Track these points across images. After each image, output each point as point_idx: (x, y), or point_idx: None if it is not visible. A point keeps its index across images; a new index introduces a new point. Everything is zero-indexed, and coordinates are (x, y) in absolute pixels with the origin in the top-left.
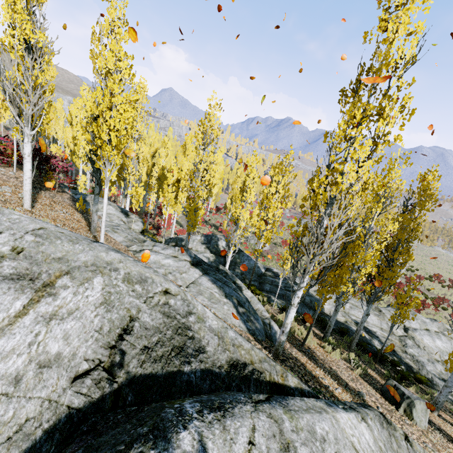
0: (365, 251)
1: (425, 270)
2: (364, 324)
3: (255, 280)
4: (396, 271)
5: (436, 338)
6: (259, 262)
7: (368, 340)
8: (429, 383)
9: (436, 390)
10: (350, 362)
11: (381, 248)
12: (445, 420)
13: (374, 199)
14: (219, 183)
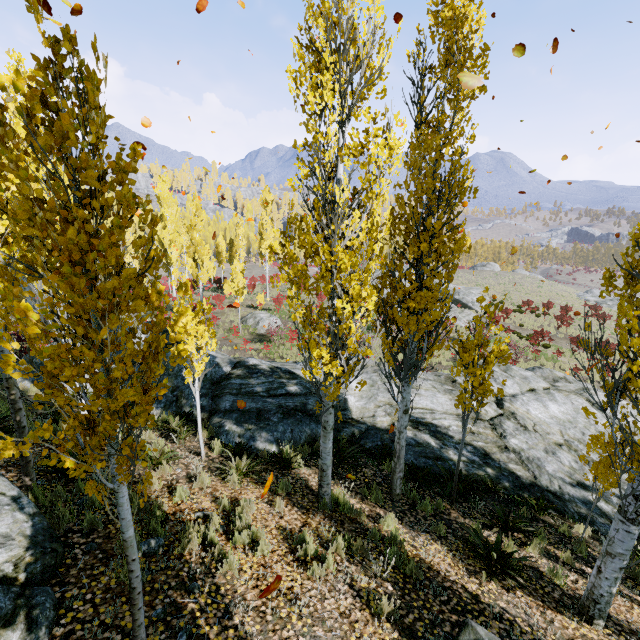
0: (333, 245)
1: (511, 301)
2: (428, 418)
3: (202, 395)
4: (436, 286)
5: (548, 401)
6: (220, 355)
7: (436, 451)
8: (559, 503)
9: (573, 514)
10: (379, 552)
11: (397, 243)
12: (622, 628)
13: (306, 65)
14: (177, 239)
